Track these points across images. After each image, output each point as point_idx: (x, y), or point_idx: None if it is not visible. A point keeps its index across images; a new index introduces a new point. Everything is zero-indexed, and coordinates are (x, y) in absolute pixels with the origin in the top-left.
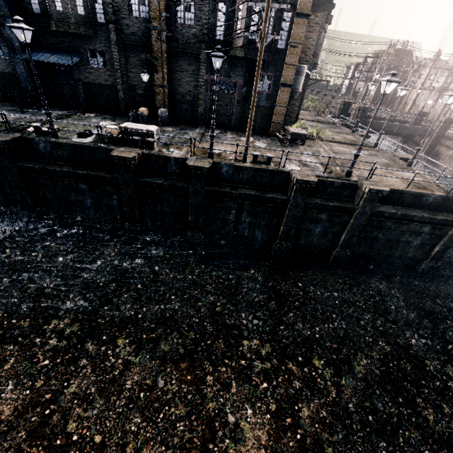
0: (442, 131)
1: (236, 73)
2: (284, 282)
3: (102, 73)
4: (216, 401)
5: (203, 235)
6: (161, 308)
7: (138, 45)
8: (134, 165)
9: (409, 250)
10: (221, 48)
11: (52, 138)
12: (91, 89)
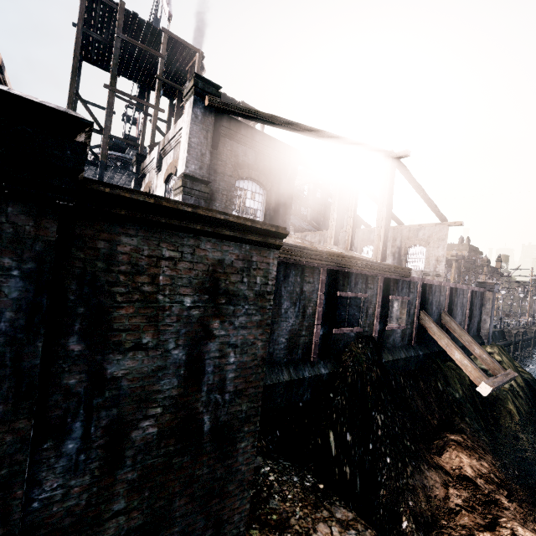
0: None
1: None
2: None
3: None
4: None
5: None
6: None
7: None
8: None
9: None
10: None
11: (533, 324)
12: None
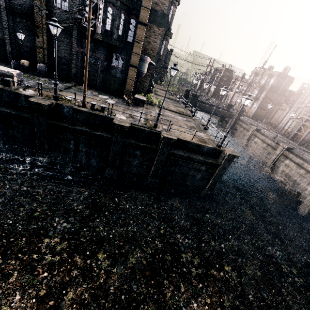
0: (238, 116)
1: (99, 51)
2: (104, 197)
3: None
4: None
5: (48, 158)
6: None
7: (24, 14)
8: None
9: (195, 181)
10: (56, 20)
11: None
12: None
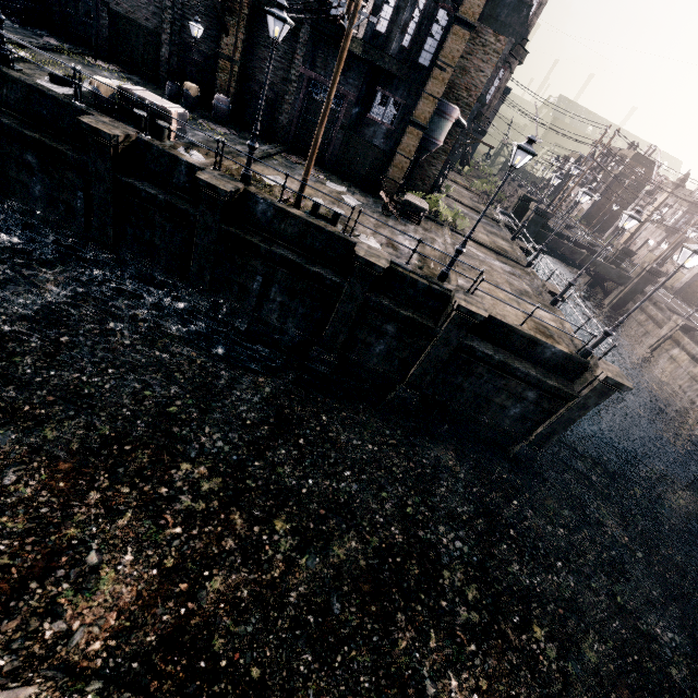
0: (642, 284)
1: (348, 79)
2: (301, 407)
3: (144, 5)
4: (83, 528)
5: (207, 301)
6: (80, 380)
7: None
8: (117, 152)
9: (503, 419)
10: (285, 5)
11: None
12: (121, 26)
